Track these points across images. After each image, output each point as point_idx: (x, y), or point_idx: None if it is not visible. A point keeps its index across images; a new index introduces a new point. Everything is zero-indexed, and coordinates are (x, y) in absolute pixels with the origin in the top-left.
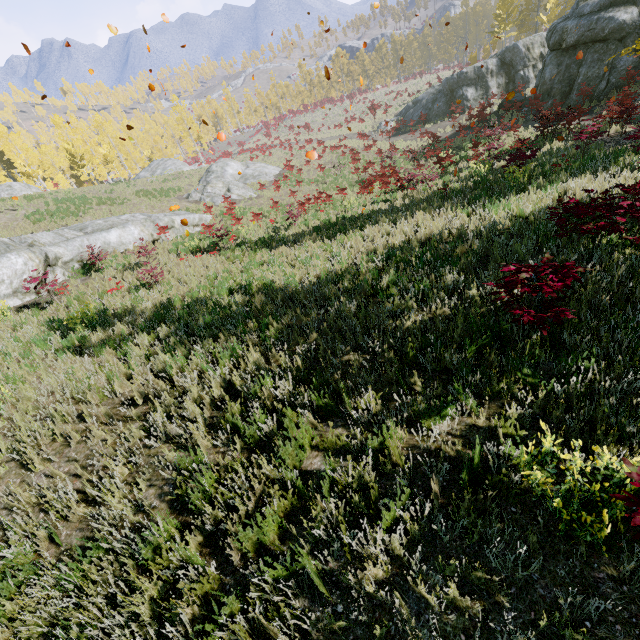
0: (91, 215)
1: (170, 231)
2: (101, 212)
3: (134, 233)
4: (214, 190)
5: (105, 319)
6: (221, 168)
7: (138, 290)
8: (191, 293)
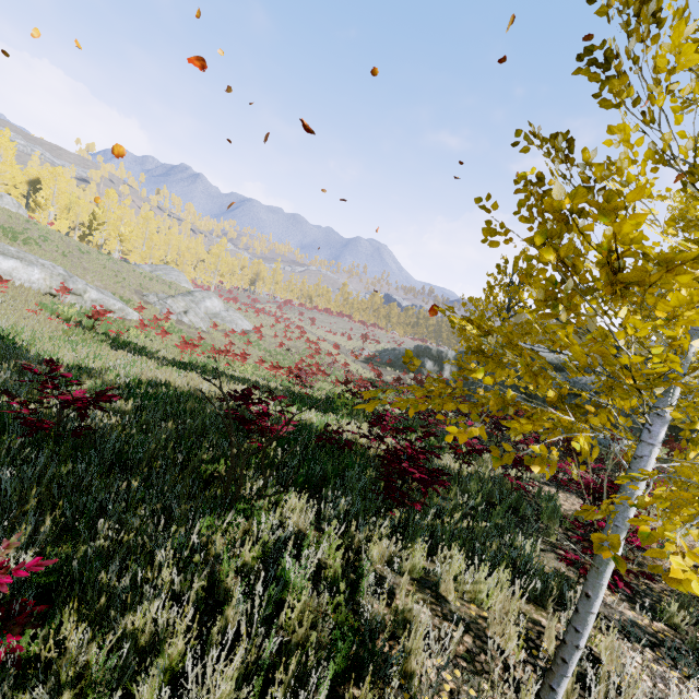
0: (30, 248)
1: (75, 297)
2: (45, 253)
3: (34, 275)
4: (173, 304)
5: None
6: (203, 297)
7: None
8: None
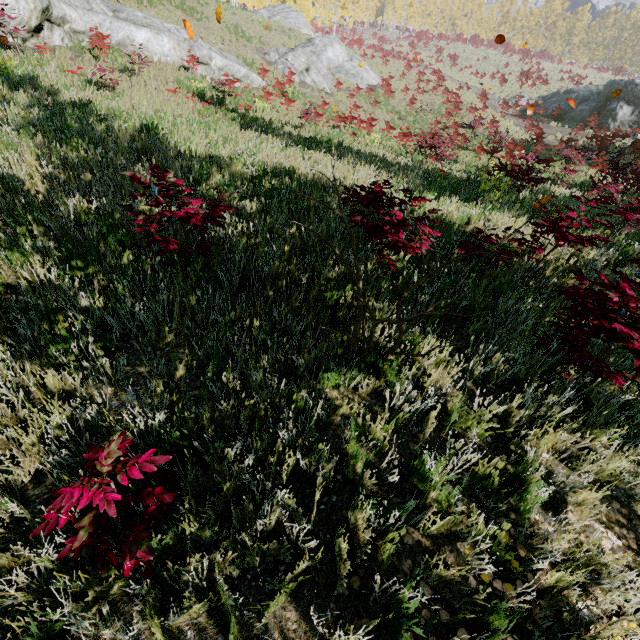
0: (156, 11)
1: (203, 67)
2: (169, 15)
3: (165, 46)
4: (294, 61)
5: (19, 82)
6: (323, 45)
7: (91, 85)
8: (113, 109)
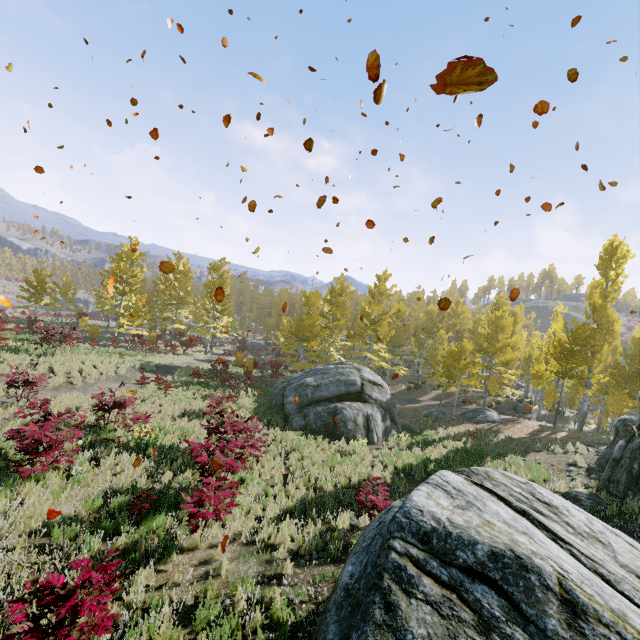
0: None
1: None
2: None
3: None
4: None
5: None
6: None
7: None
8: None
